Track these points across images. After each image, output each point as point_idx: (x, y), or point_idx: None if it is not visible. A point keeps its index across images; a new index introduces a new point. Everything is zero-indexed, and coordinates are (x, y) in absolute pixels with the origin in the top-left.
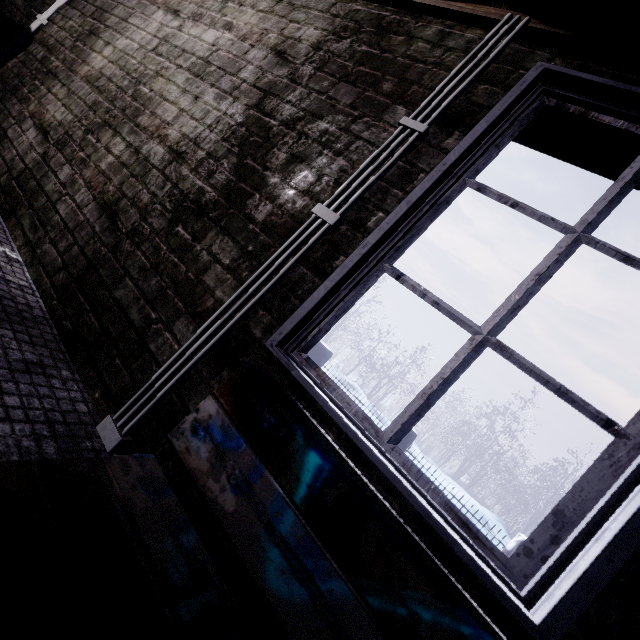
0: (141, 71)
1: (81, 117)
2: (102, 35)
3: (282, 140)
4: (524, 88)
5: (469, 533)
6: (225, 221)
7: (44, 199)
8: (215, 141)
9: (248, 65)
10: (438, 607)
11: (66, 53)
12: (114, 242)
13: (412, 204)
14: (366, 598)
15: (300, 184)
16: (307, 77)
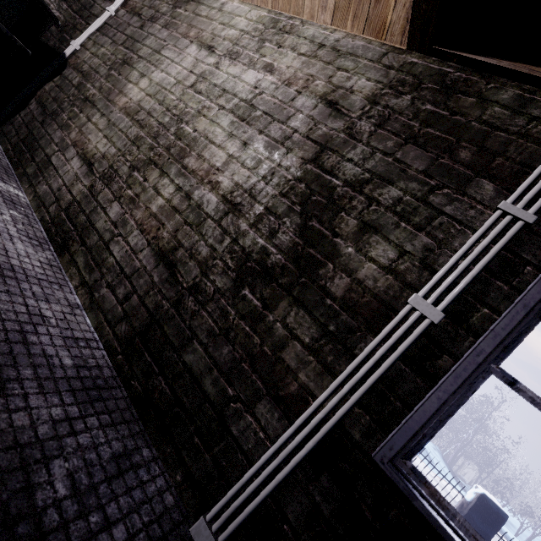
0: (181, 108)
1: (124, 151)
2: (136, 66)
3: (349, 204)
4: None
5: None
6: (297, 291)
7: (96, 237)
8: (272, 195)
9: (297, 113)
10: None
11: (102, 81)
12: (176, 297)
13: (531, 309)
14: None
15: (379, 259)
16: (367, 134)
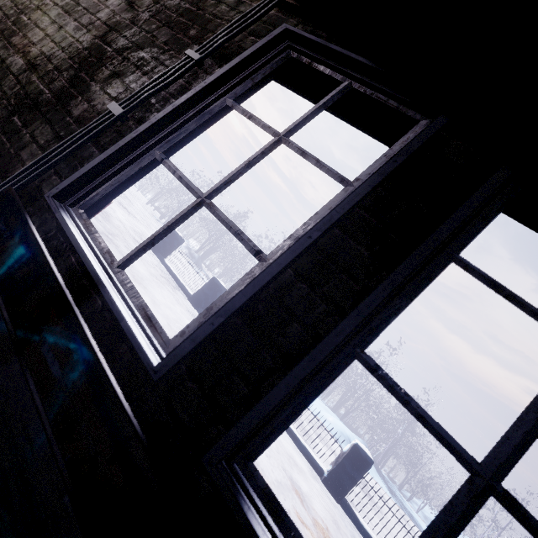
0: (26, 4)
1: None
2: None
3: (111, 62)
4: (270, 39)
5: (149, 323)
6: (51, 114)
7: None
8: (63, 59)
9: (106, 8)
10: (61, 334)
11: None
12: None
13: (176, 107)
14: (16, 332)
15: (112, 92)
16: (143, 21)
